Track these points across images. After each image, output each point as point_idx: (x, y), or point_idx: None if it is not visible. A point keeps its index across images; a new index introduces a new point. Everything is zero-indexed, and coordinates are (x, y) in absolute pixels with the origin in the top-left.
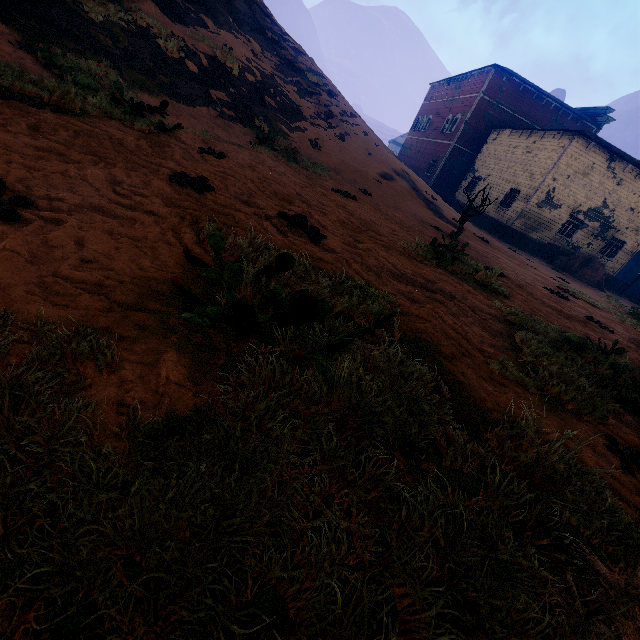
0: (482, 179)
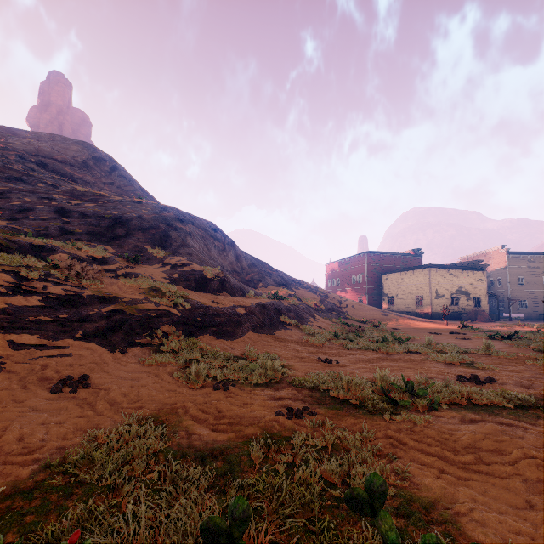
0: (395, 297)
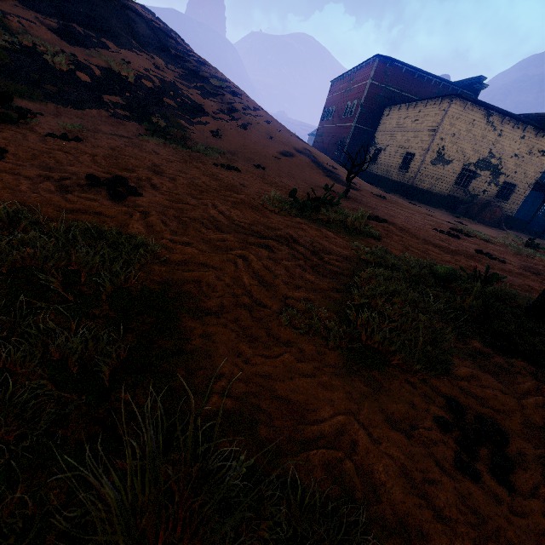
0: (382, 150)
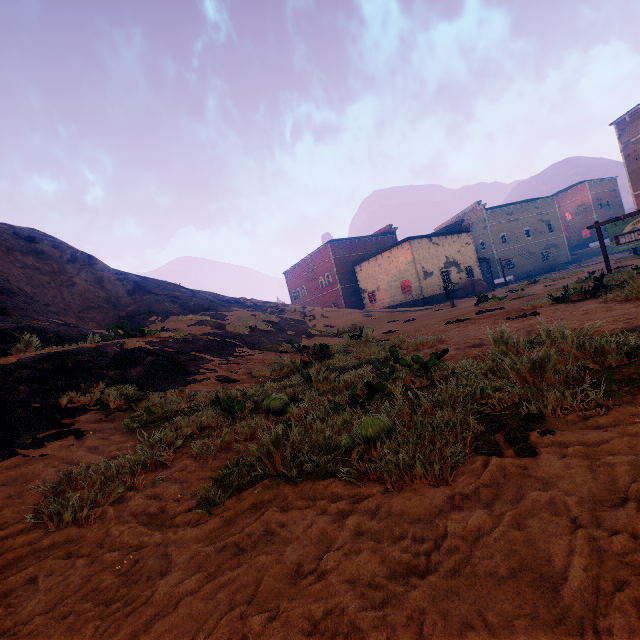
0: (376, 291)
